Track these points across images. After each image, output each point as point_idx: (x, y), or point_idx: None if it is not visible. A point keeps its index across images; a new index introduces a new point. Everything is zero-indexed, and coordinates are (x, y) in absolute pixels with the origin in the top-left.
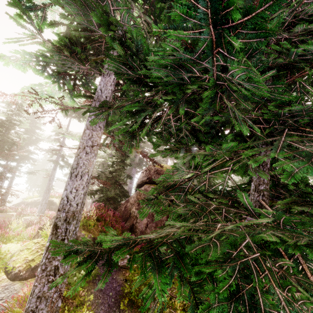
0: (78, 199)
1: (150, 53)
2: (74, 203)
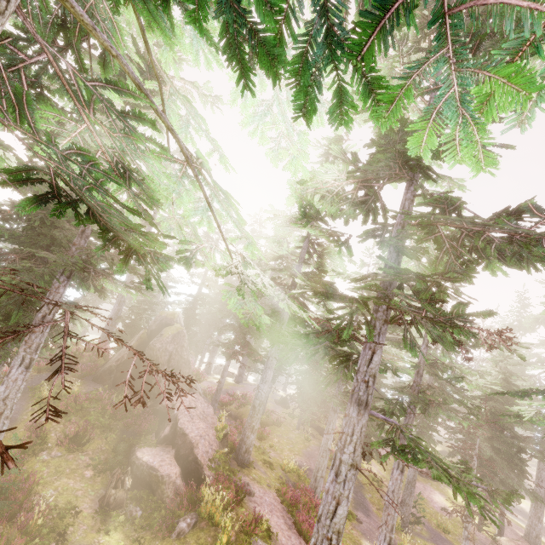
0: None
1: None
2: None
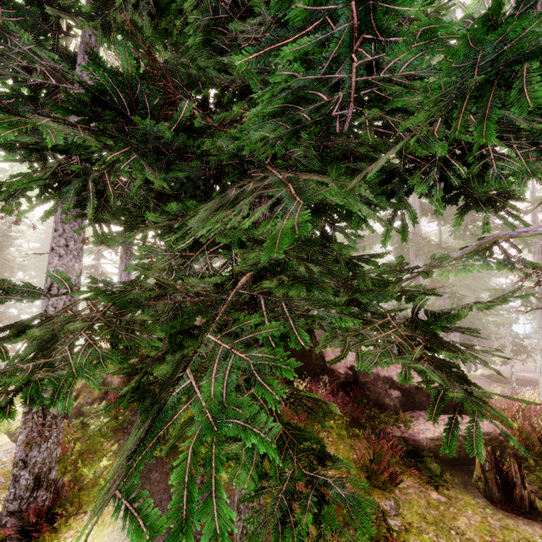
0: None
1: None
2: None
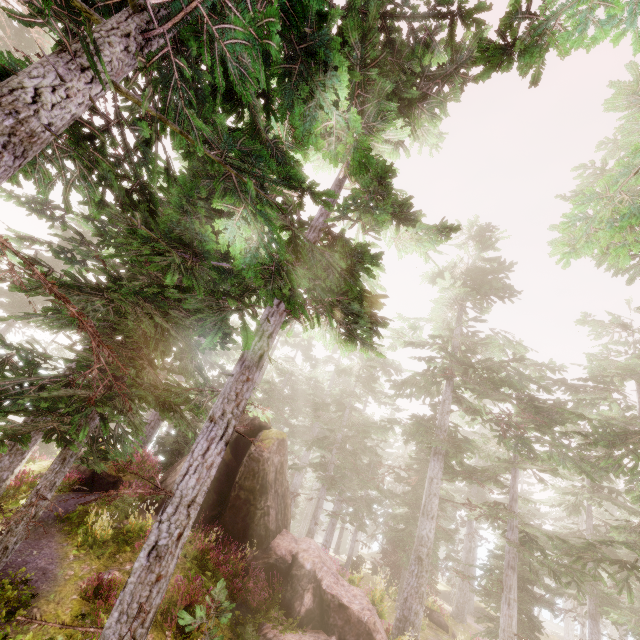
0: None
1: None
2: None
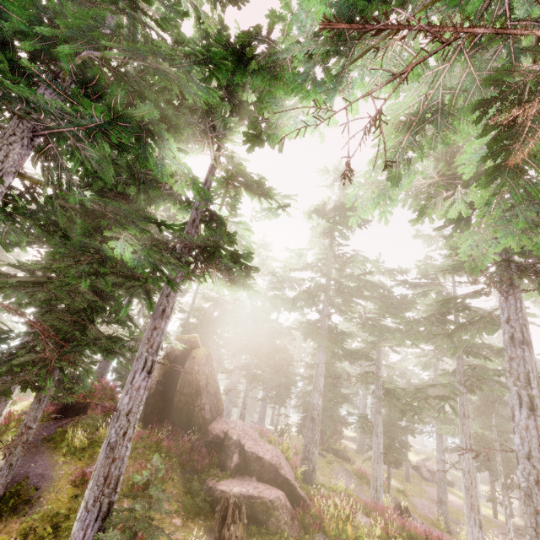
0: None
1: None
2: None
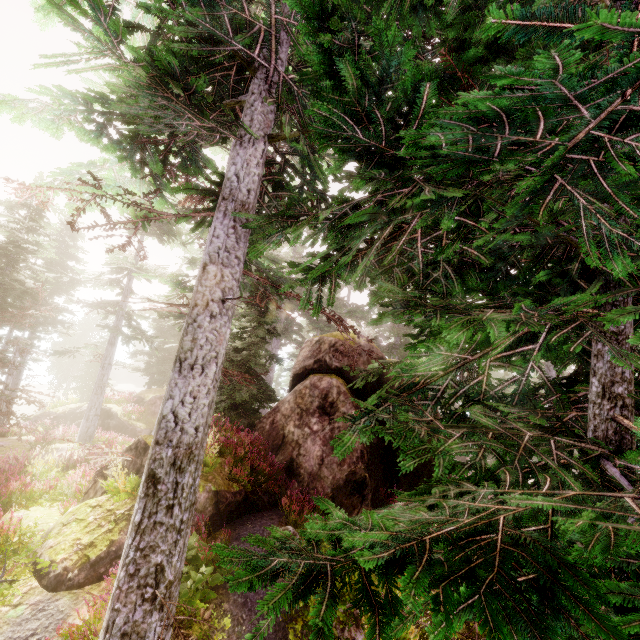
0: (197, 418)
1: (425, 85)
2: (189, 426)
